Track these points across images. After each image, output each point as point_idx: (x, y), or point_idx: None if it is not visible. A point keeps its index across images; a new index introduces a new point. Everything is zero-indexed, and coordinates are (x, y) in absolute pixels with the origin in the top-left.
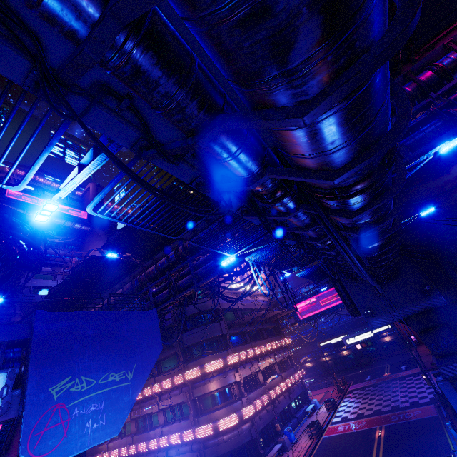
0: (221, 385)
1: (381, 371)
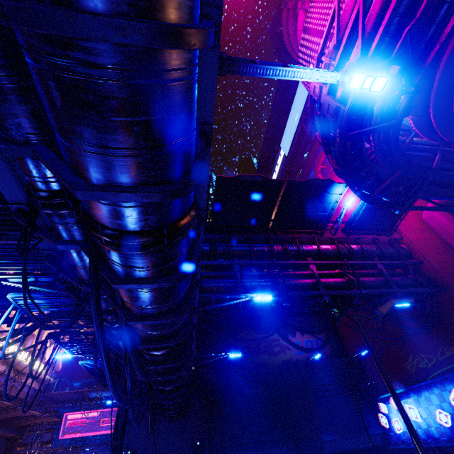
0: None
1: None
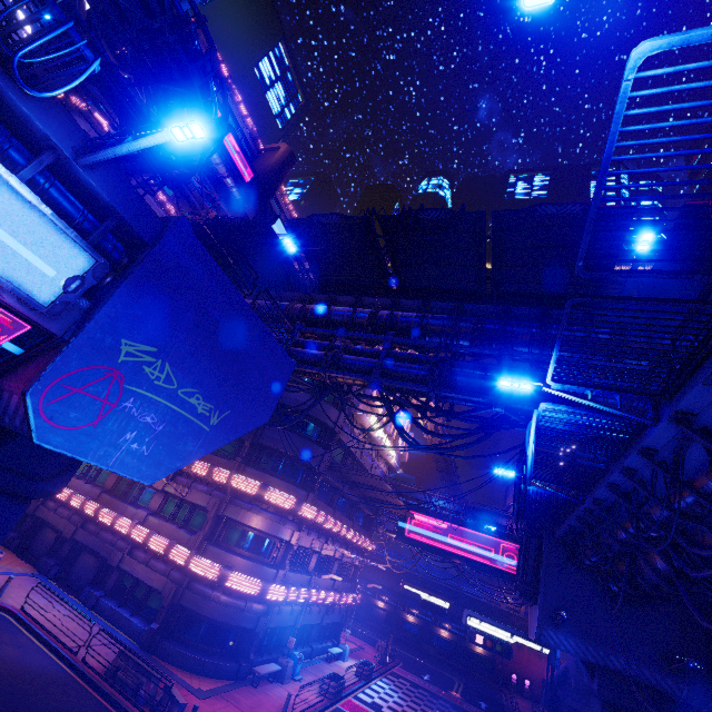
0: (269, 531)
1: (449, 684)
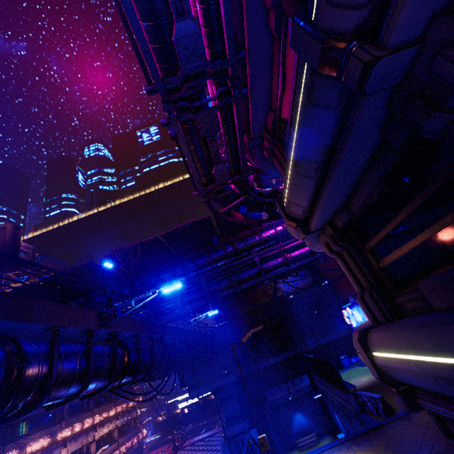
0: None
1: (215, 423)
